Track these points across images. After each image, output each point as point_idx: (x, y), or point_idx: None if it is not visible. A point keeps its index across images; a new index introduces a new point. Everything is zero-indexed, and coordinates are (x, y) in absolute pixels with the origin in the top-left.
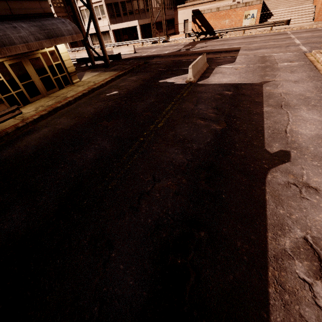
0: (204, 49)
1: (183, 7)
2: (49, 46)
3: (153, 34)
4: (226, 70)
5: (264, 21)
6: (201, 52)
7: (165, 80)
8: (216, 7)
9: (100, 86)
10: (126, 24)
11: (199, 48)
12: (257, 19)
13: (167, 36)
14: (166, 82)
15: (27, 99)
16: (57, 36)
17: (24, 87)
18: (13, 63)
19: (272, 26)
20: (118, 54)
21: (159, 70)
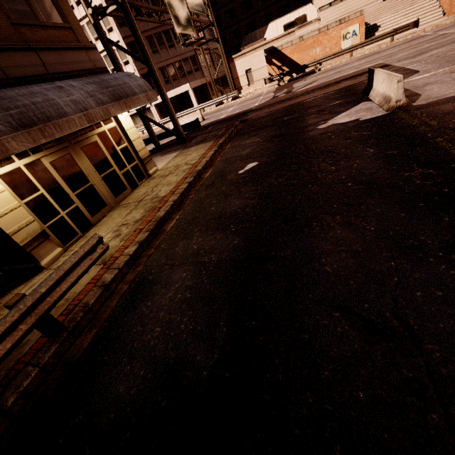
0: (316, 83)
1: (241, 55)
2: (118, 113)
3: (216, 94)
4: (432, 79)
5: (371, 37)
6: (321, 86)
7: (329, 123)
8: (298, 36)
9: (205, 166)
10: (173, 92)
11: (307, 85)
12: (361, 35)
13: (238, 90)
14: (339, 124)
15: (86, 220)
16: (127, 96)
17: (80, 198)
18: (57, 159)
19: (392, 35)
20: (196, 120)
21: (285, 119)
